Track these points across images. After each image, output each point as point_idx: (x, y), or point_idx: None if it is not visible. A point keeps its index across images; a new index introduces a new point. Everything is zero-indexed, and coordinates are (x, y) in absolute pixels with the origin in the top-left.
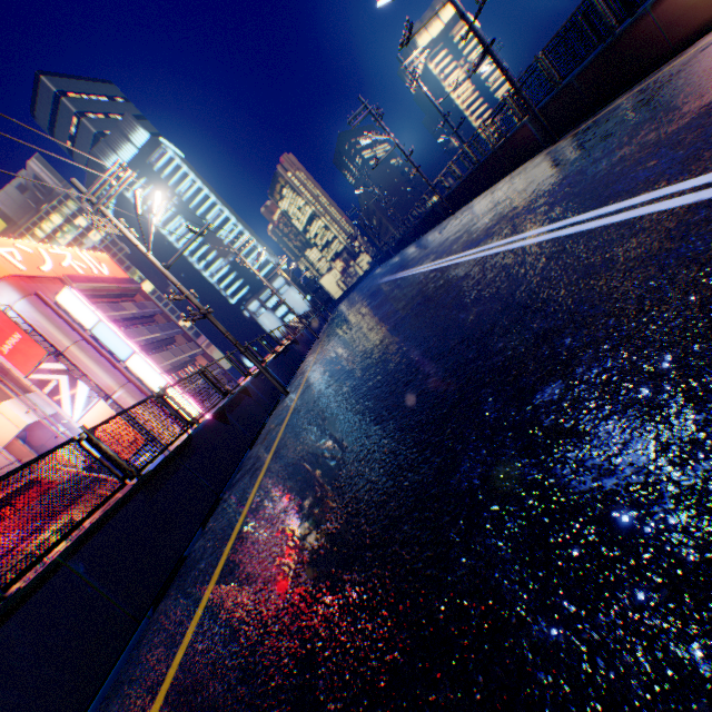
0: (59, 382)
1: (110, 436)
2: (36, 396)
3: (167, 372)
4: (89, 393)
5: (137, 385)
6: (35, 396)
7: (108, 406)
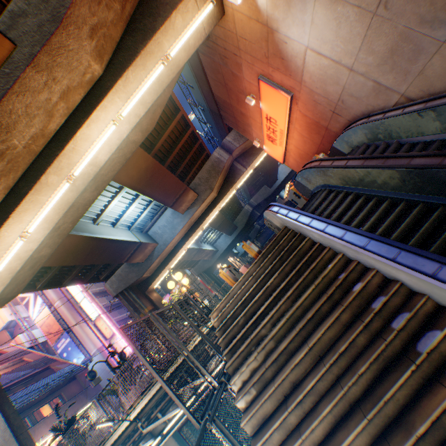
0: (30, 297)
1: (48, 328)
2: (21, 306)
3: (99, 294)
4: (42, 302)
5: (68, 298)
6: (20, 306)
7: (49, 310)
